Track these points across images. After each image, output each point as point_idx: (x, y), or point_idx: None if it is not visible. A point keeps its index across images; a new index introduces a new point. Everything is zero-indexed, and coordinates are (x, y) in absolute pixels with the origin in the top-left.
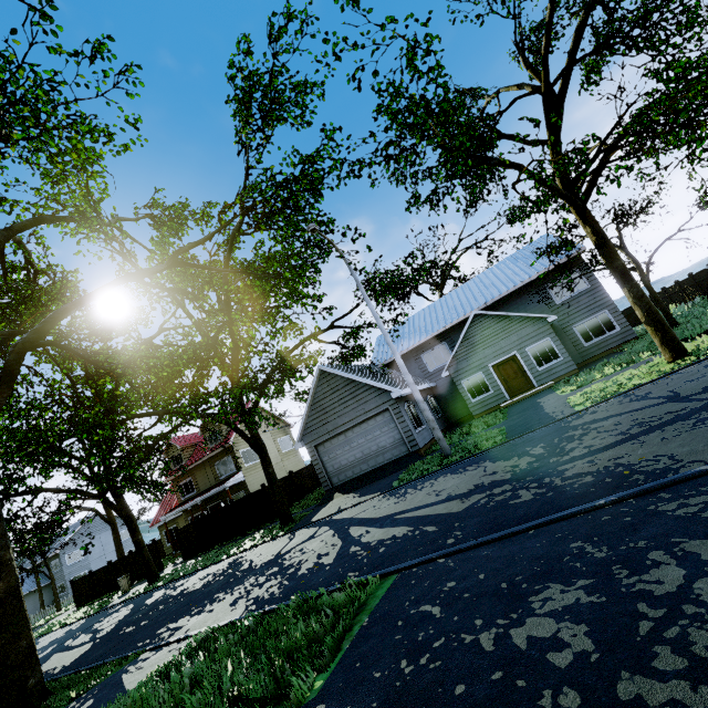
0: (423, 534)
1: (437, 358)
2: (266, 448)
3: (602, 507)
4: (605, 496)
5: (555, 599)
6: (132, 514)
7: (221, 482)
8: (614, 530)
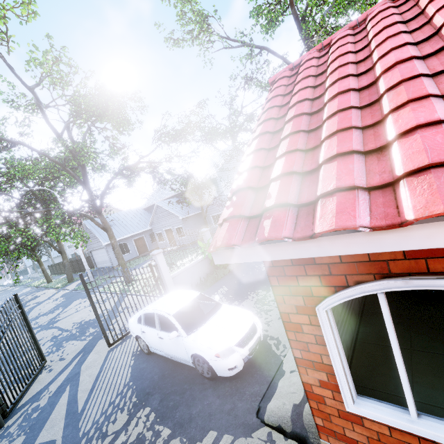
0: None
1: None
2: (64, 252)
3: None
4: None
5: None
6: (39, 259)
7: None
8: None
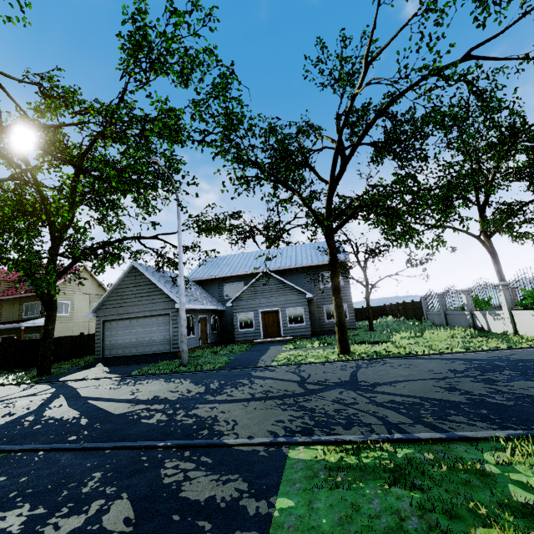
0: (72, 424)
1: (233, 291)
2: (56, 308)
3: (159, 448)
4: (175, 439)
5: (6, 520)
6: None
7: (21, 321)
8: (126, 471)
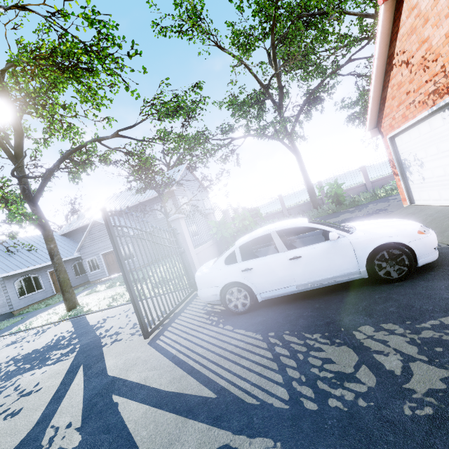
0: None
1: None
2: None
3: None
4: None
5: None
6: None
7: None
8: None
